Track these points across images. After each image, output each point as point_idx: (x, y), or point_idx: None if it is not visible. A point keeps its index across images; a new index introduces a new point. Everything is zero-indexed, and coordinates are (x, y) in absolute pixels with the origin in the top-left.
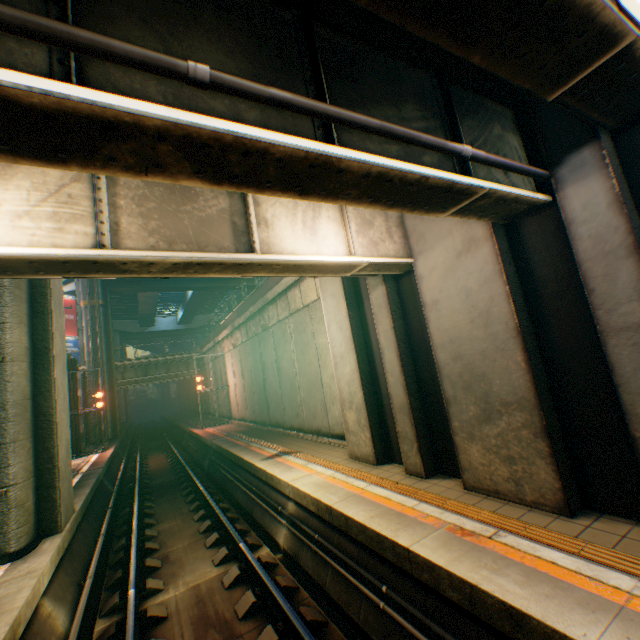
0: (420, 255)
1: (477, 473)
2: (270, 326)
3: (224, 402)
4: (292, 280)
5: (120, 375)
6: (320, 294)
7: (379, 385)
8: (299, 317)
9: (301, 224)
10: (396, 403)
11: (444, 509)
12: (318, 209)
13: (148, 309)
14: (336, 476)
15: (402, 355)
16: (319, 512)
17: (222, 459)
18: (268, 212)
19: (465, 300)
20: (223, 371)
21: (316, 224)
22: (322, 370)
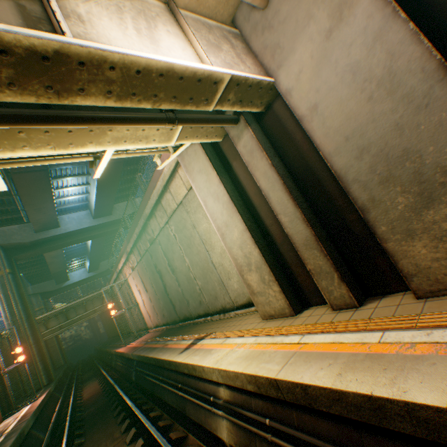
0: (280, 68)
1: (432, 273)
2: (155, 237)
3: (138, 318)
4: (161, 187)
5: (44, 327)
6: (188, 178)
7: (271, 237)
8: (177, 217)
9: (134, 30)
10: (299, 241)
11: (426, 328)
12: (152, 22)
13: (58, 267)
14: (261, 341)
15: (290, 189)
16: (261, 390)
17: (145, 367)
18: (79, 8)
19: (353, 80)
20: (130, 293)
21: (154, 35)
22: (210, 253)
